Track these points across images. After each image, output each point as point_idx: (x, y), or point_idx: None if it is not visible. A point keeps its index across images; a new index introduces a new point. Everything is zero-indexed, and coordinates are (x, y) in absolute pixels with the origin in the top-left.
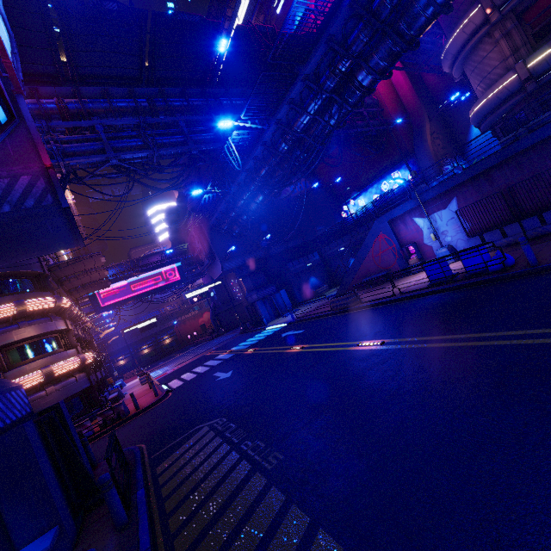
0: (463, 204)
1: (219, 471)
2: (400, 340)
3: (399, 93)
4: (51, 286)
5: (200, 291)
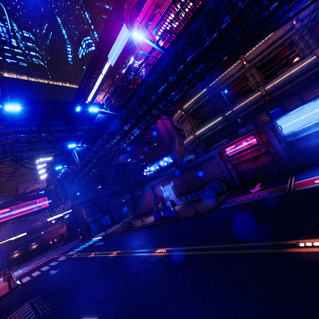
0: (175, 183)
1: None
2: (123, 251)
3: (166, 125)
4: None
5: (57, 216)
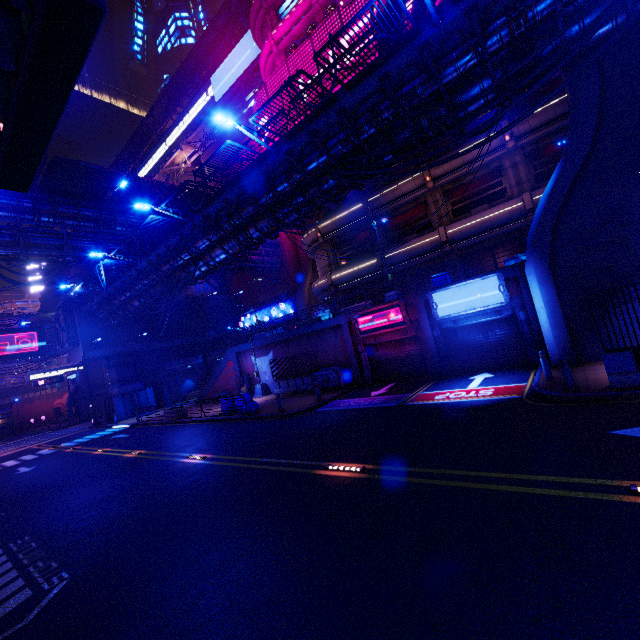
0: (276, 356)
1: None
2: (149, 452)
3: (297, 242)
4: None
5: (51, 374)
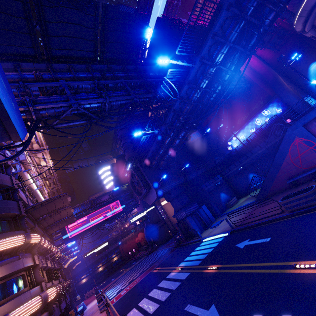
0: None
1: None
2: None
3: (251, 66)
4: (25, 225)
5: (140, 215)
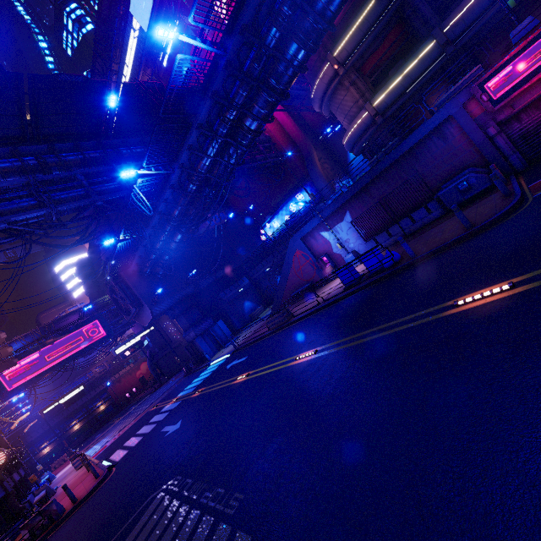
0: (355, 215)
1: (181, 537)
2: (330, 345)
3: (286, 129)
4: None
5: (131, 343)
